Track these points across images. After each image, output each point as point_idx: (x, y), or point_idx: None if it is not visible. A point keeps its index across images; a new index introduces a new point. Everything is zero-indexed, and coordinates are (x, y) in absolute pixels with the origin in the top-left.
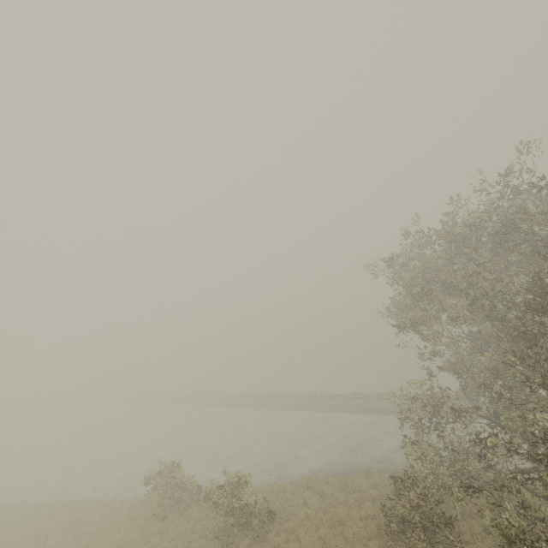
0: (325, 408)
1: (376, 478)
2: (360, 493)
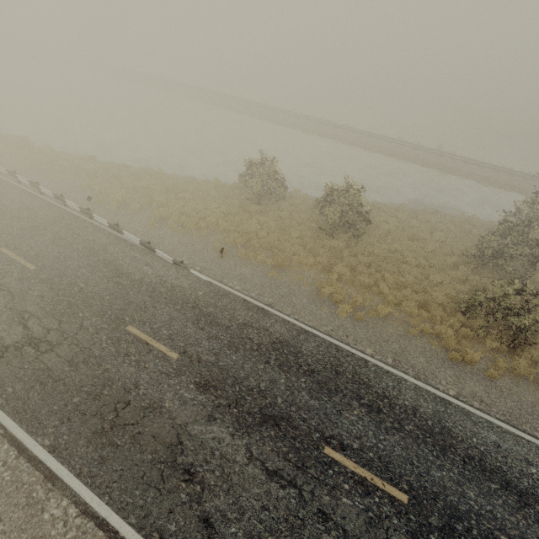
0: (371, 148)
1: (443, 217)
2: (430, 224)
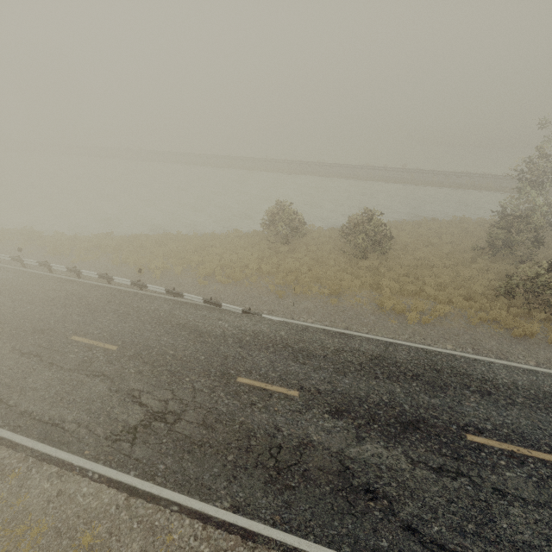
0: (349, 176)
1: (441, 222)
2: (434, 231)
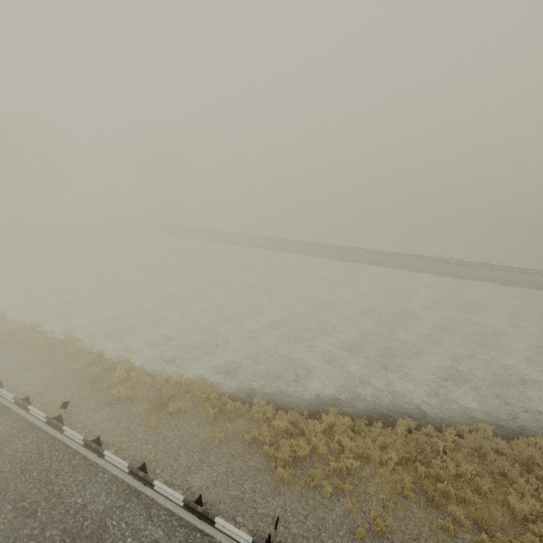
0: None
1: None
2: None
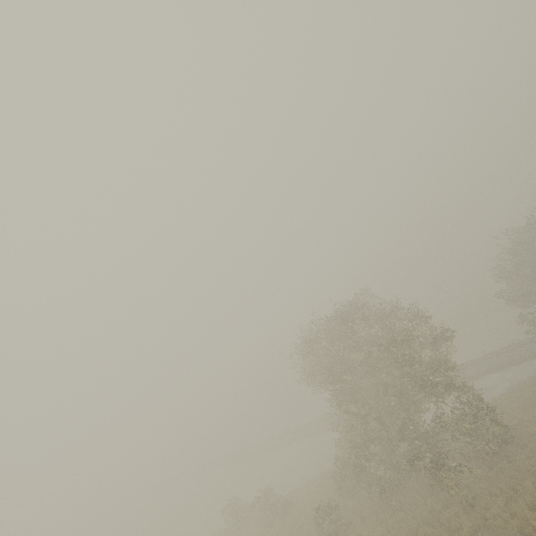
0: (329, 427)
1: None
2: None
